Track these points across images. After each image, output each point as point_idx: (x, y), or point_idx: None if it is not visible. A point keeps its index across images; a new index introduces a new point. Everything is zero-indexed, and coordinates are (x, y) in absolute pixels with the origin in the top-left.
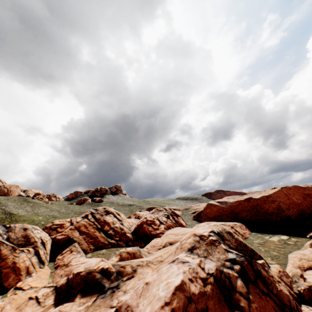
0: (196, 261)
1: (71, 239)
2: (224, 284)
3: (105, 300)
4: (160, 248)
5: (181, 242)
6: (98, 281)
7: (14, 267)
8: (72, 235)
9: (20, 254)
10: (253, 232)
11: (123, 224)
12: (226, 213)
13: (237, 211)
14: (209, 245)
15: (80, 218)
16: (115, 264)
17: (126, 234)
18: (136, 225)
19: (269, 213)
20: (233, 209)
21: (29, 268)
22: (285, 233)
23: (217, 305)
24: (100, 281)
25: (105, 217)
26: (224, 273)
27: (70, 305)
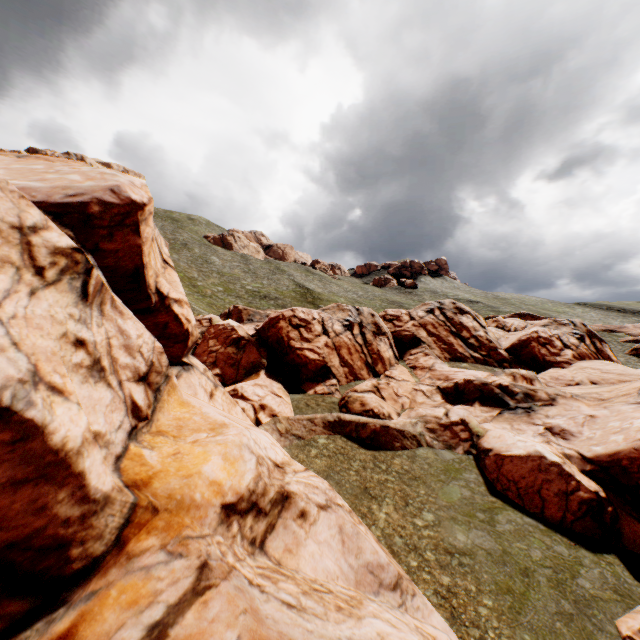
0: None
1: (418, 339)
2: None
3: (518, 416)
4: (570, 384)
5: None
6: (498, 396)
7: (379, 355)
8: (418, 334)
9: (380, 343)
10: None
11: (487, 334)
12: None
13: None
14: None
15: (423, 313)
16: (515, 384)
17: (498, 351)
18: (515, 340)
19: None
20: None
21: (390, 361)
22: None
23: None
24: (500, 396)
25: (460, 317)
26: None
27: (472, 409)
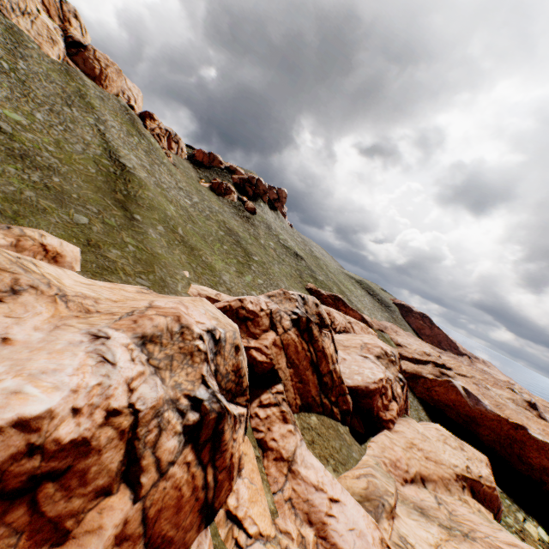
0: None
1: (275, 372)
2: None
3: None
4: (406, 479)
5: None
6: None
7: (230, 466)
8: (277, 363)
9: (237, 433)
10: (496, 484)
11: (337, 361)
12: (462, 412)
13: (482, 423)
14: None
15: (289, 321)
16: None
17: (346, 396)
18: (363, 384)
19: (525, 461)
20: (478, 418)
21: (240, 460)
22: (541, 522)
23: None
24: None
25: (324, 338)
26: None
27: None
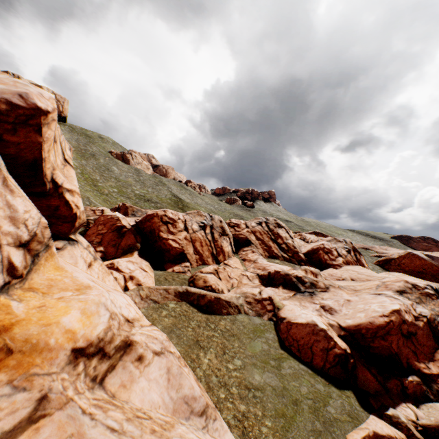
0: (408, 302)
1: (249, 241)
2: (435, 327)
3: (305, 297)
4: (339, 279)
5: (383, 282)
6: (294, 283)
7: (221, 249)
8: (249, 238)
9: (223, 241)
10: None
11: (294, 242)
12: (434, 273)
13: None
14: (424, 296)
15: (254, 224)
16: (306, 276)
17: (299, 254)
18: (310, 248)
19: None
20: None
21: (229, 253)
22: None
23: (424, 335)
24: (296, 283)
25: (278, 230)
26: (438, 321)
27: (277, 290)
